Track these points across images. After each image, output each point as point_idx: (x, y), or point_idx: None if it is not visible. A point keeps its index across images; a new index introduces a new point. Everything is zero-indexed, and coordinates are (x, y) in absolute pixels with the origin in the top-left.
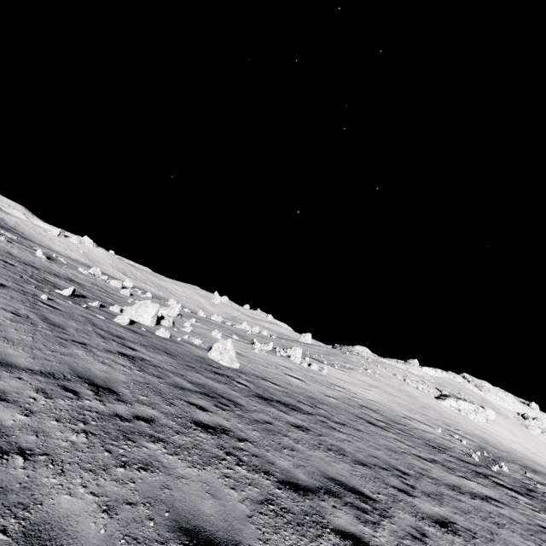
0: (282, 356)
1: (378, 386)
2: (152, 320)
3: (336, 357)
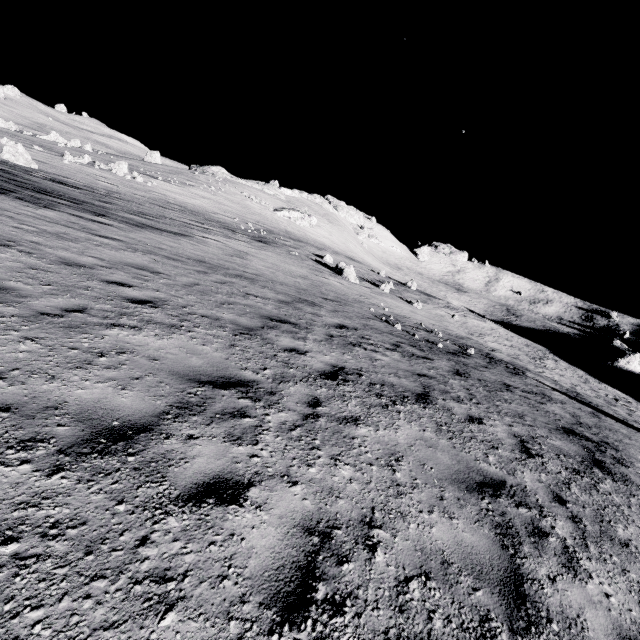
0: (103, 169)
1: (212, 199)
2: None
3: (180, 176)
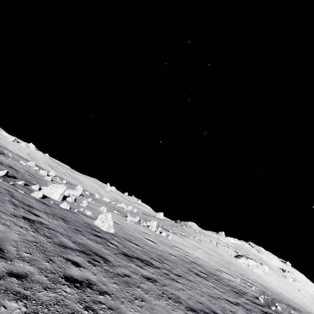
0: (144, 225)
1: (201, 248)
2: (59, 196)
3: (177, 228)
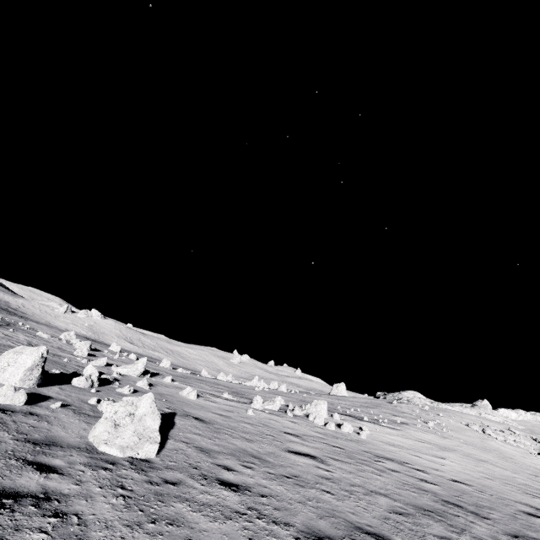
0: (296, 416)
1: (452, 448)
2: (25, 376)
3: (380, 409)
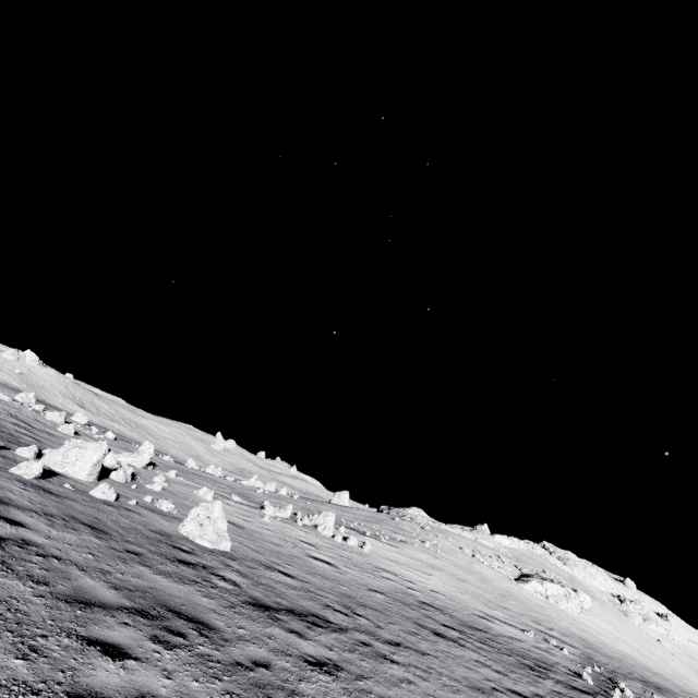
0: (306, 526)
1: (441, 567)
2: (91, 470)
3: (383, 525)
